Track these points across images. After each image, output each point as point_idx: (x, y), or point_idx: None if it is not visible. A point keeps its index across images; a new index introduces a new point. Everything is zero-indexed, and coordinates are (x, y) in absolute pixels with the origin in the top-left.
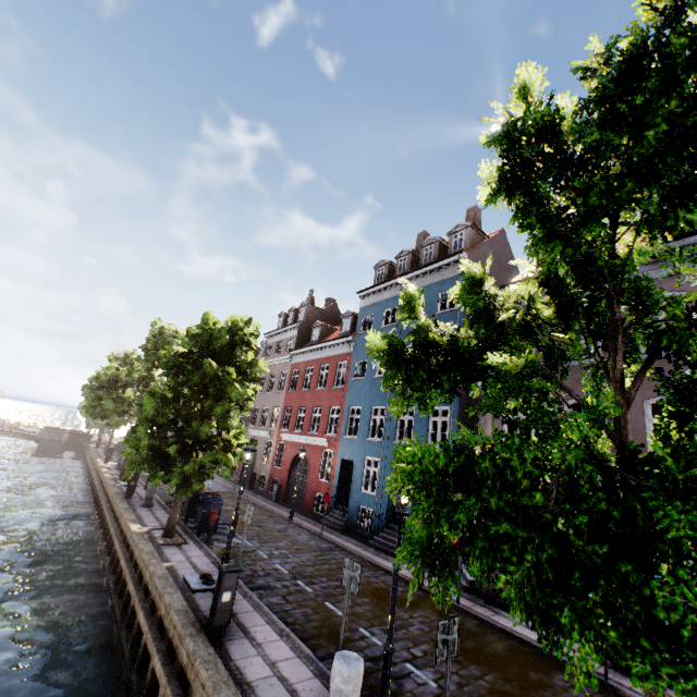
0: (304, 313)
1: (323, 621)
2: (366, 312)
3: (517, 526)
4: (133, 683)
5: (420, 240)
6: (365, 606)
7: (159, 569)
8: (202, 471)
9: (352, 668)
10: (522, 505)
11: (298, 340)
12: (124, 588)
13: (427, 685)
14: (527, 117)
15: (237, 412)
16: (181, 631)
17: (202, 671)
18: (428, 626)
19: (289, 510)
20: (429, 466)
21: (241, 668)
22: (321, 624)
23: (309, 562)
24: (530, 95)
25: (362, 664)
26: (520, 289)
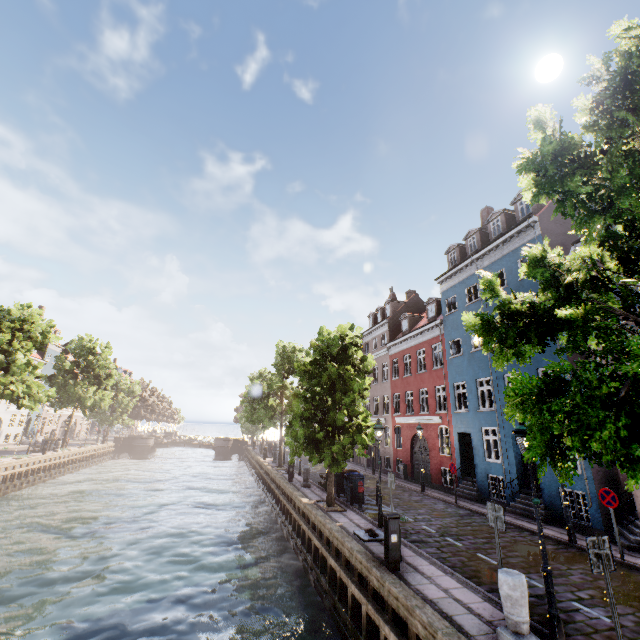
0: (389, 309)
1: (479, 566)
2: (447, 294)
3: (594, 408)
4: (338, 609)
5: (484, 216)
6: (517, 558)
7: (334, 526)
8: (343, 452)
9: (515, 578)
10: (596, 397)
11: (390, 333)
12: (309, 545)
13: (599, 619)
14: (542, 150)
15: (359, 401)
16: (366, 564)
17: (392, 588)
18: (590, 577)
19: (418, 485)
20: (527, 385)
21: (420, 590)
22: (478, 568)
23: (452, 524)
24: (544, 123)
25: (523, 577)
26: (583, 251)
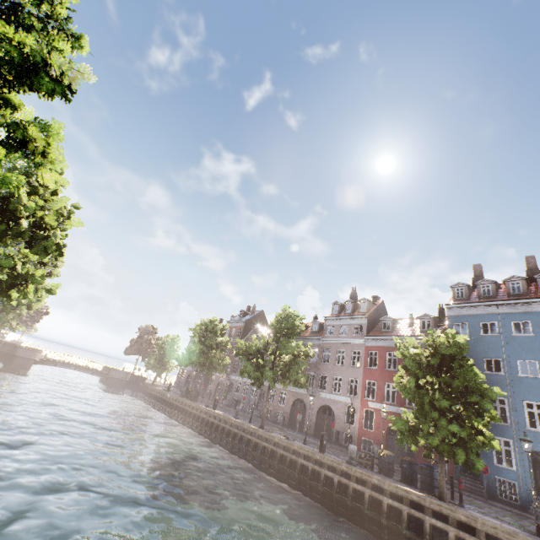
0: (366, 306)
1: None
2: (456, 319)
3: None
4: None
5: (478, 269)
6: None
7: (530, 537)
8: None
9: None
10: None
11: (367, 327)
12: None
13: None
14: None
15: None
16: None
17: None
18: None
19: None
20: None
21: None
22: None
23: None
24: None
25: None
26: None
